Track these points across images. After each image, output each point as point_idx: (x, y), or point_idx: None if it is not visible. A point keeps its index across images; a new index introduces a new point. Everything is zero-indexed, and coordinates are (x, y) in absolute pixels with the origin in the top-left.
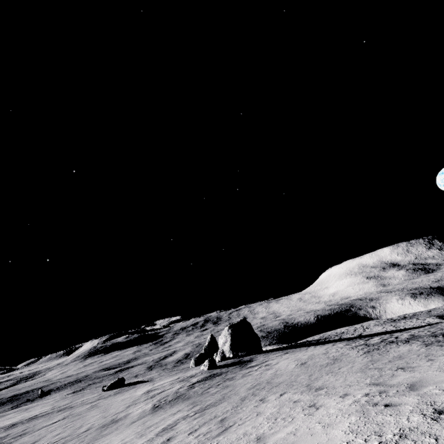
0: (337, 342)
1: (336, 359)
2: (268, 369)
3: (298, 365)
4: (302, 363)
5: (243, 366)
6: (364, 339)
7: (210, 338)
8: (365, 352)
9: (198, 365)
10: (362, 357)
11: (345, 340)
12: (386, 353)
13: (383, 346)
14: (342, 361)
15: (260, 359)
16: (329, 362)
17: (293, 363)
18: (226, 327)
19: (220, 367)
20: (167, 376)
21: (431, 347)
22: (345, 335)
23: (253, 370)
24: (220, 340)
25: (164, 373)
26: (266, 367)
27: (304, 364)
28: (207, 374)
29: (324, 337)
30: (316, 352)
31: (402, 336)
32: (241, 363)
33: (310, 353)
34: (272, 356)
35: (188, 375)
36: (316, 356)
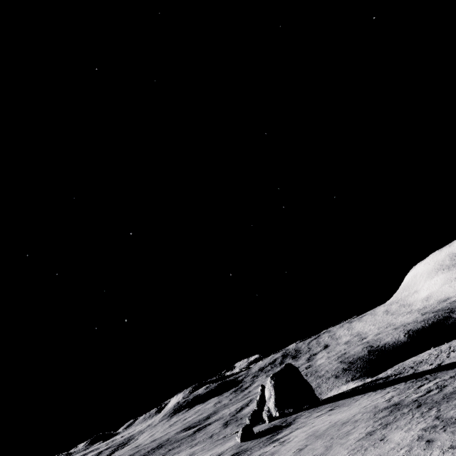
0: (402, 383)
1: (328, 448)
2: (272, 454)
3: (295, 452)
4: (300, 449)
5: (270, 438)
6: (424, 382)
7: (261, 391)
8: (369, 432)
9: (254, 426)
10: (348, 450)
11: (415, 377)
12: (374, 445)
13: (397, 419)
14: (327, 455)
15: (298, 422)
16: (316, 455)
17: (299, 444)
18: (269, 376)
19: (256, 436)
20: (205, 451)
21: (417, 444)
22: (422, 366)
23: (262, 453)
24: (266, 394)
25: (208, 445)
26: (277, 447)
27: (299, 452)
28: (231, 453)
29: (397, 371)
30: (344, 417)
31: (449, 387)
32: (278, 428)
33: (339, 417)
34: (312, 417)
35: (219, 452)
36: (328, 431)
